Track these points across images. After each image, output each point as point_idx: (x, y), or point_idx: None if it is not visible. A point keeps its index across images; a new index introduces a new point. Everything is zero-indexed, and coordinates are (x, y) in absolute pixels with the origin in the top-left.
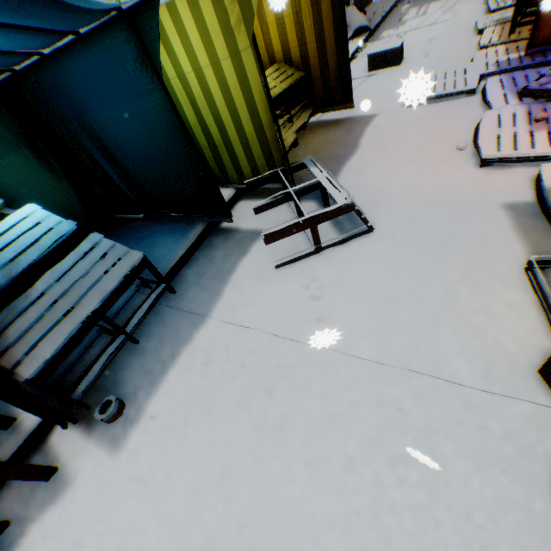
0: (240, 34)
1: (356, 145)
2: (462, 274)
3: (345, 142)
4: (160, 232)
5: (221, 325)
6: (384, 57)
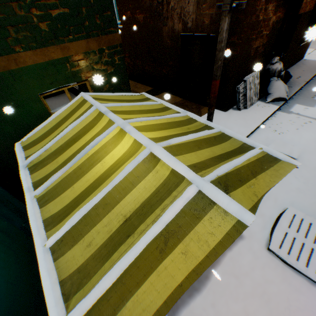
0: None
1: (207, 277)
2: None
3: None
4: None
5: None
6: None
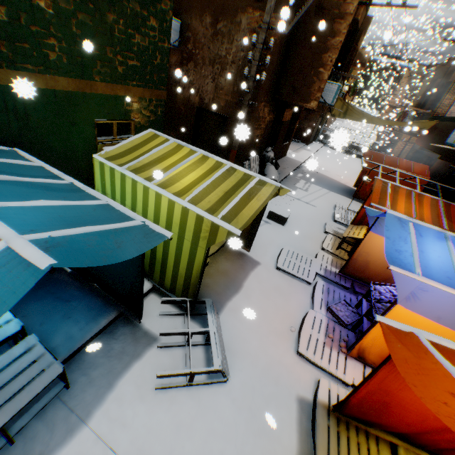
0: (203, 241)
1: (241, 285)
2: (263, 453)
3: (236, 277)
4: (79, 300)
5: (94, 437)
6: (278, 216)
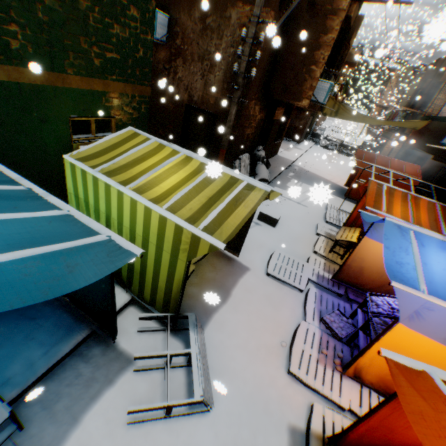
0: (183, 254)
1: (229, 294)
2: None
3: (224, 285)
4: (46, 318)
5: None
6: (268, 218)
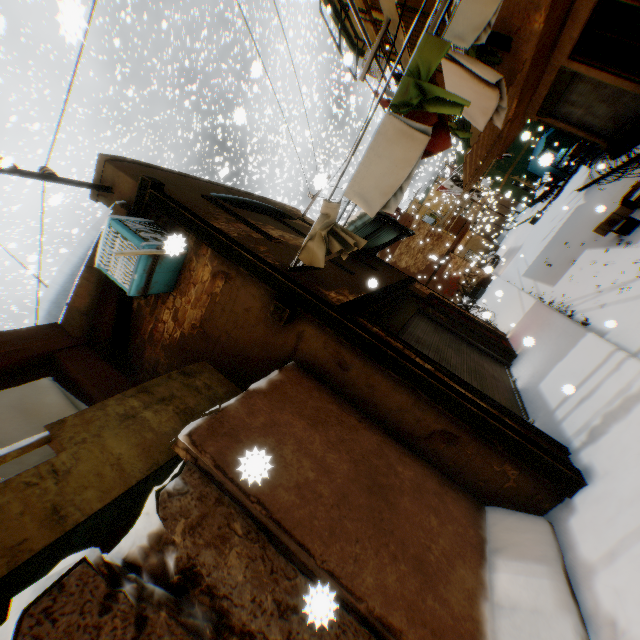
0: None
1: None
2: None
3: None
4: None
5: None
6: None
